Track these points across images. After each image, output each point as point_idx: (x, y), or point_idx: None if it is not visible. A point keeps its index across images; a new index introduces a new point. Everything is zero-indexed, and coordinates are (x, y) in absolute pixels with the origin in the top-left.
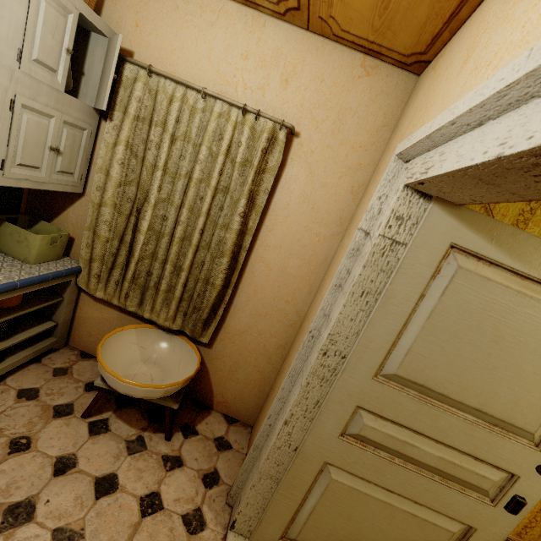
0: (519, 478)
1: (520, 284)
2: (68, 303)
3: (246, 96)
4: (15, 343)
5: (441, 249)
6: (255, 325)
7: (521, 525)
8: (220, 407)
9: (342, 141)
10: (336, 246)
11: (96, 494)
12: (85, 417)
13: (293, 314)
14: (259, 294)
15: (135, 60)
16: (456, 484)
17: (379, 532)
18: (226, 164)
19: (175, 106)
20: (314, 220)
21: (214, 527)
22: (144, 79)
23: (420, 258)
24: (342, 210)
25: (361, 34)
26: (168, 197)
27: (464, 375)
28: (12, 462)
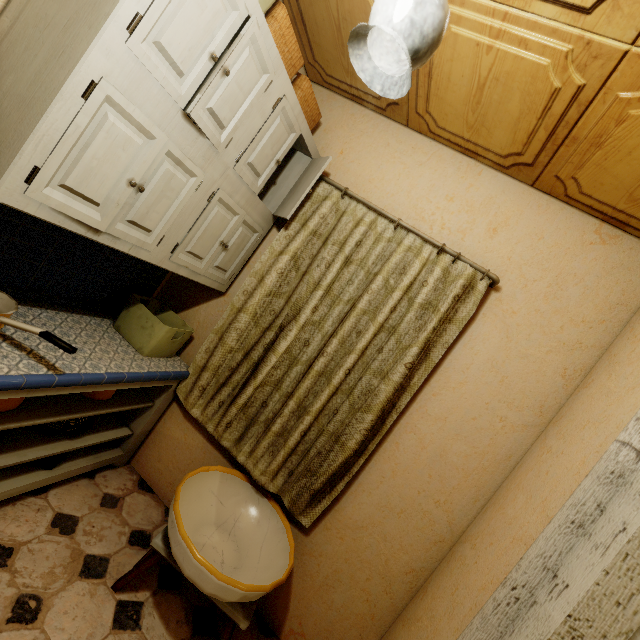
0: None
1: None
2: (156, 411)
3: (441, 236)
4: (83, 446)
5: None
6: (381, 522)
7: None
8: None
9: (558, 309)
10: (529, 443)
11: None
12: (117, 589)
13: (443, 524)
14: (399, 477)
15: (333, 181)
16: None
17: None
18: (402, 301)
19: (360, 229)
20: (500, 397)
21: None
22: (334, 199)
23: None
24: (545, 394)
25: (607, 200)
26: (319, 320)
27: None
28: (5, 639)
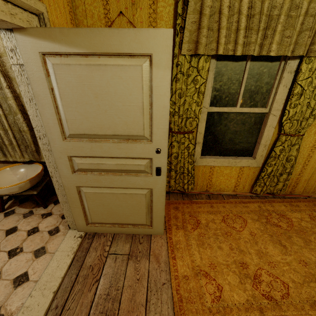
0: (152, 159)
1: (86, 60)
2: None
3: None
4: None
5: (38, 58)
6: None
7: (233, 186)
8: None
9: None
10: None
11: (6, 235)
12: (2, 211)
13: None
14: None
15: None
16: (133, 173)
17: (118, 206)
18: None
19: None
20: None
21: (64, 230)
22: None
23: (33, 68)
24: None
25: None
26: None
27: (97, 121)
28: None
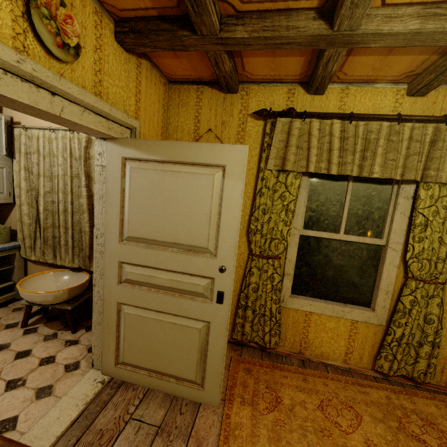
0: (215, 279)
1: (162, 166)
2: (18, 268)
3: None
4: None
5: (119, 162)
6: None
7: (342, 353)
8: None
9: None
10: None
11: (15, 358)
12: (23, 327)
13: None
14: None
15: (17, 125)
16: (189, 296)
17: (162, 341)
18: (73, 161)
19: (41, 141)
20: None
21: (84, 368)
22: (24, 133)
23: (112, 170)
24: None
25: None
26: (52, 190)
27: (159, 225)
28: None
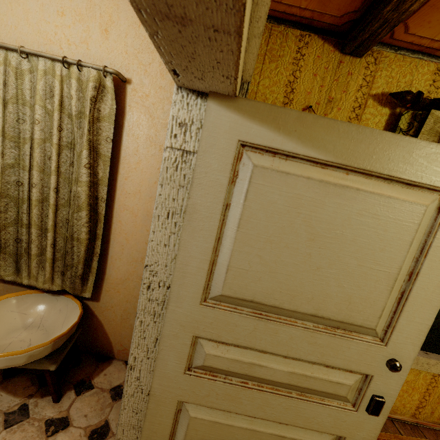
0: (372, 377)
1: (321, 173)
2: None
3: (72, 52)
4: None
5: (231, 150)
6: (134, 271)
7: (413, 407)
8: (121, 356)
9: (172, 80)
10: None
11: None
12: None
13: None
14: (131, 241)
15: None
16: (315, 396)
17: None
18: (64, 119)
19: (0, 70)
20: None
21: None
22: None
23: (211, 163)
24: None
25: None
26: (17, 162)
27: (291, 282)
28: None
